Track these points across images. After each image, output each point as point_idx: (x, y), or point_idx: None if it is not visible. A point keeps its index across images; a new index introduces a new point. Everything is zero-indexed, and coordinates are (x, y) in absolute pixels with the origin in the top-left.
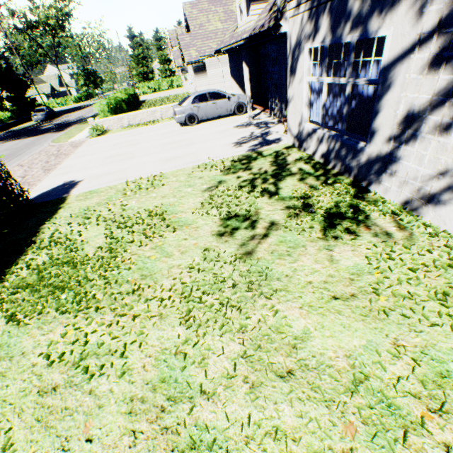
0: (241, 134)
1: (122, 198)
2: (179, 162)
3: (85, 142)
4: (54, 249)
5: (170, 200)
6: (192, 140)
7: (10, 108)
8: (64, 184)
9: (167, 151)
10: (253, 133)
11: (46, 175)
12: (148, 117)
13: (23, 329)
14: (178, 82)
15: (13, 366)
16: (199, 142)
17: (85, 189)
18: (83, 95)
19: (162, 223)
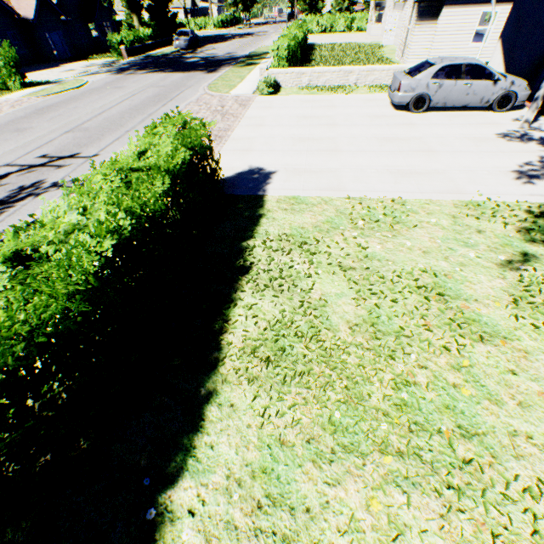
0: (520, 156)
1: (352, 230)
2: (423, 184)
3: (252, 101)
4: (280, 297)
5: (442, 265)
6: (427, 143)
7: (147, 22)
8: (250, 170)
9: (391, 153)
10: (543, 159)
11: (219, 146)
12: (338, 79)
13: (288, 451)
14: (360, 22)
15: (301, 532)
16: (442, 151)
17: (286, 191)
18: (227, 18)
19: (447, 312)
